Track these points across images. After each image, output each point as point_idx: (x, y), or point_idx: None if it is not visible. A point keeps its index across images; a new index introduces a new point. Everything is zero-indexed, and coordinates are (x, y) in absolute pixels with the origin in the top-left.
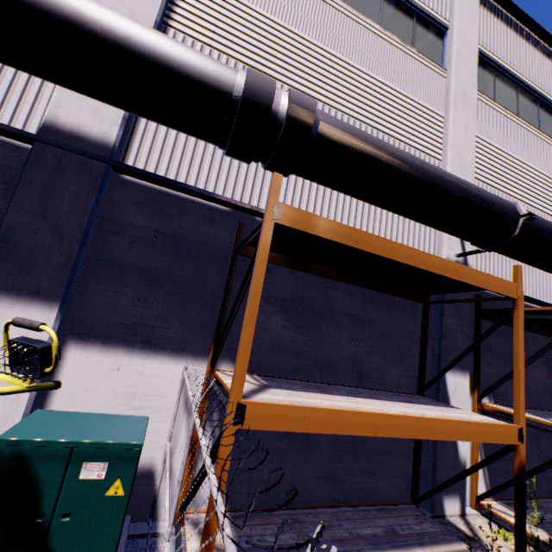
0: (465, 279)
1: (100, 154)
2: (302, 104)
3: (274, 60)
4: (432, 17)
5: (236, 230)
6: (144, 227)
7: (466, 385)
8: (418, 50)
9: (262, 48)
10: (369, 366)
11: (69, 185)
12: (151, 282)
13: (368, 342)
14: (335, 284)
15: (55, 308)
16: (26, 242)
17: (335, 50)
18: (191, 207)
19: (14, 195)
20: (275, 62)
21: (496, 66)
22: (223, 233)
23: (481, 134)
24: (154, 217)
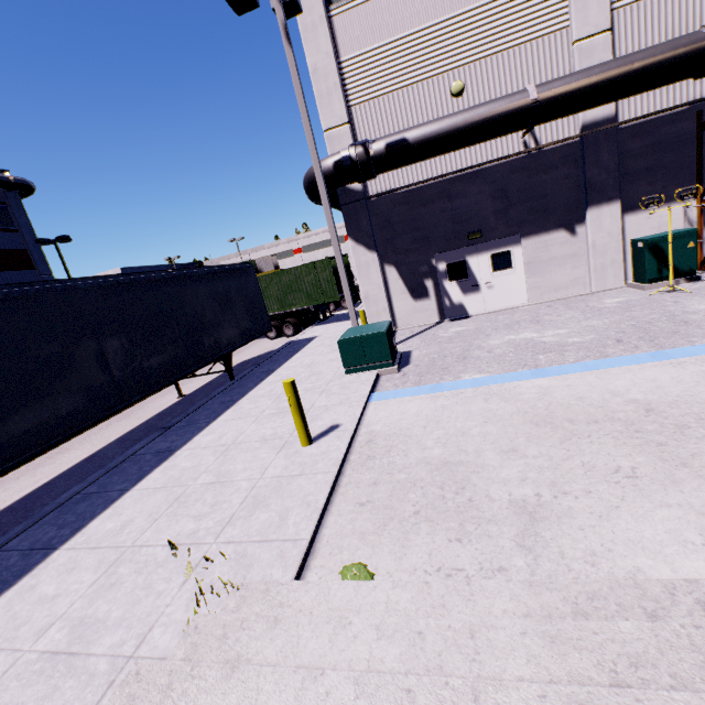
0: None
1: (610, 124)
2: None
3: None
4: None
5: (697, 118)
6: (639, 147)
7: None
8: None
9: None
10: None
11: (603, 147)
12: (651, 173)
13: None
14: None
15: (618, 203)
16: (596, 182)
17: None
18: (662, 121)
19: (584, 165)
20: None
21: None
22: (686, 124)
23: None
24: (642, 139)
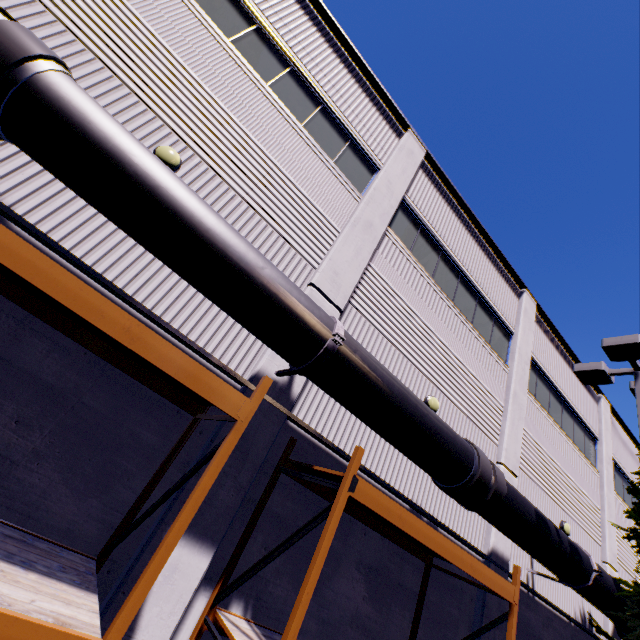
0: (141, 348)
1: None
2: (12, 38)
3: (137, 70)
4: (366, 151)
5: None
6: None
7: (199, 567)
8: (341, 167)
9: (127, 53)
10: (24, 478)
11: None
12: None
13: (51, 437)
14: (47, 329)
15: None
16: None
17: (230, 109)
18: None
19: None
20: (137, 72)
21: (423, 225)
22: None
23: (380, 270)
24: None
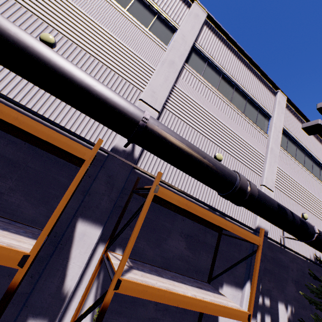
0: (25, 127)
1: None
2: None
3: None
4: (168, 20)
5: None
6: None
7: (96, 234)
8: (153, 32)
9: None
10: (8, 199)
11: None
12: None
13: (16, 182)
14: (4, 134)
15: None
16: None
17: (80, 6)
18: None
19: None
20: None
21: (208, 60)
22: None
23: (182, 88)
24: None
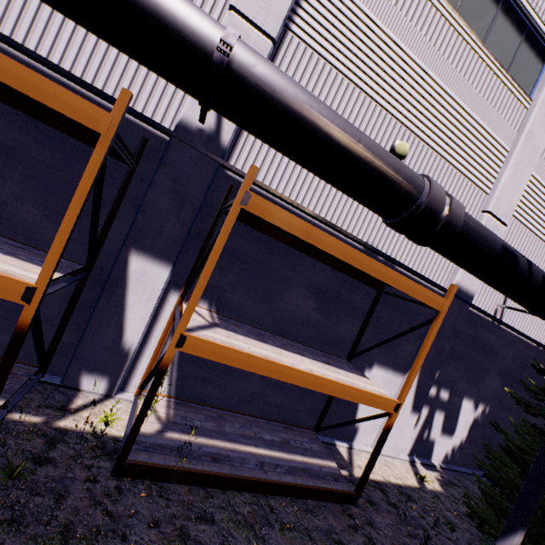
0: None
1: None
2: None
3: None
4: None
5: None
6: None
7: (162, 275)
8: None
9: None
10: (15, 213)
11: None
12: None
13: (21, 185)
14: None
15: None
16: None
17: None
18: None
19: None
20: None
21: None
22: None
23: None
24: None
